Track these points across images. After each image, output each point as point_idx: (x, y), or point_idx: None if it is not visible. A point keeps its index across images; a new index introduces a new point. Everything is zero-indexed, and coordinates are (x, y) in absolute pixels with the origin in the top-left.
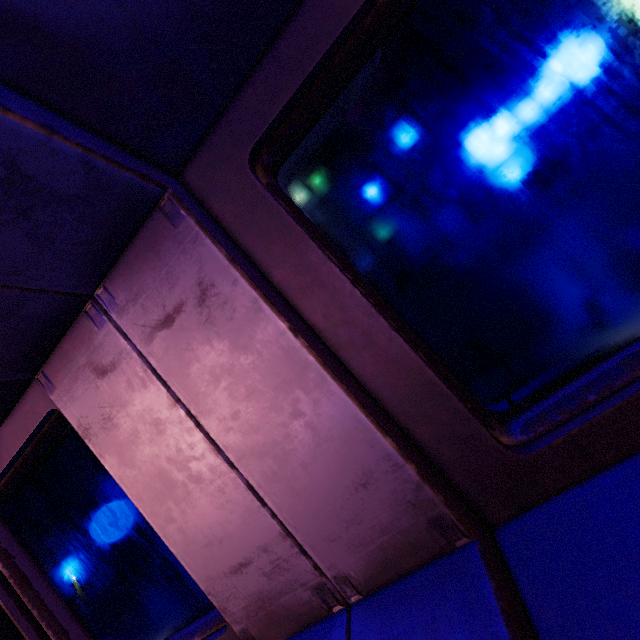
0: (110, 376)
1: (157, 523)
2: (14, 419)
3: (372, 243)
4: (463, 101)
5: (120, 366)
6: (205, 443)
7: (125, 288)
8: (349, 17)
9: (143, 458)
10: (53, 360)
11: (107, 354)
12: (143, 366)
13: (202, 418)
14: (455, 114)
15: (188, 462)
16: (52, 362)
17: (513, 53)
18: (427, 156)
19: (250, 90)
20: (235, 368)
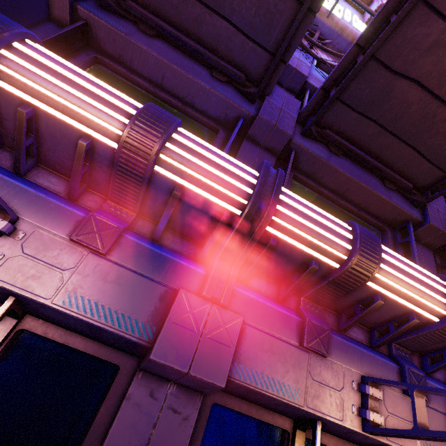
0: (152, 399)
1: (106, 445)
2: (106, 348)
3: (204, 441)
4: (238, 441)
5: (156, 401)
6: (145, 445)
7: (178, 392)
8: (243, 412)
9: (129, 425)
10: (148, 374)
11: (158, 395)
12: (160, 409)
13: (153, 439)
14: (235, 441)
15: (136, 443)
16: (147, 374)
17: (248, 445)
18: (226, 440)
19: (226, 395)
20: (171, 440)
